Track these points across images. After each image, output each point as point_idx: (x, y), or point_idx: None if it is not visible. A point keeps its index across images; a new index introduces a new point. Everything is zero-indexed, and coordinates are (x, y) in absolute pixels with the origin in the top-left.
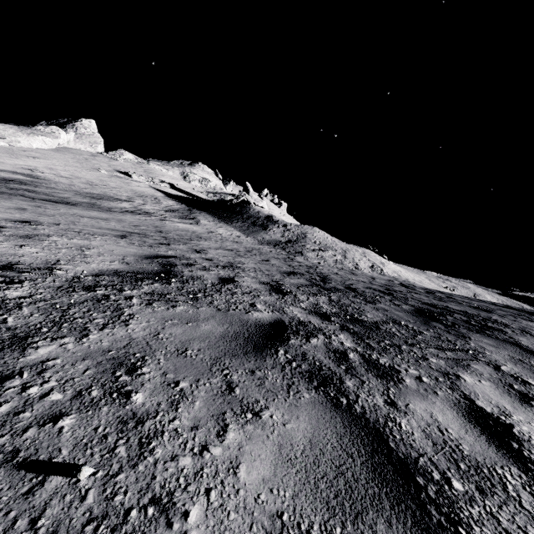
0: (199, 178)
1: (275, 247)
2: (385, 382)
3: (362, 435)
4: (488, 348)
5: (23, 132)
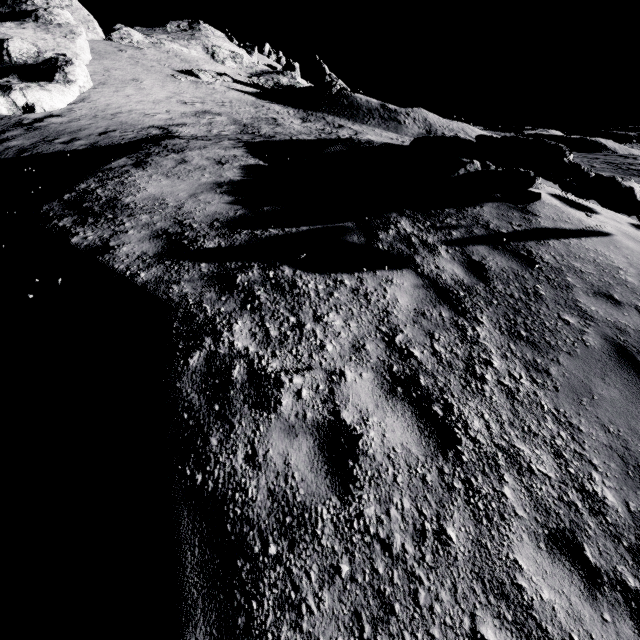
0: (229, 54)
1: None
2: None
3: None
4: None
5: (56, 34)
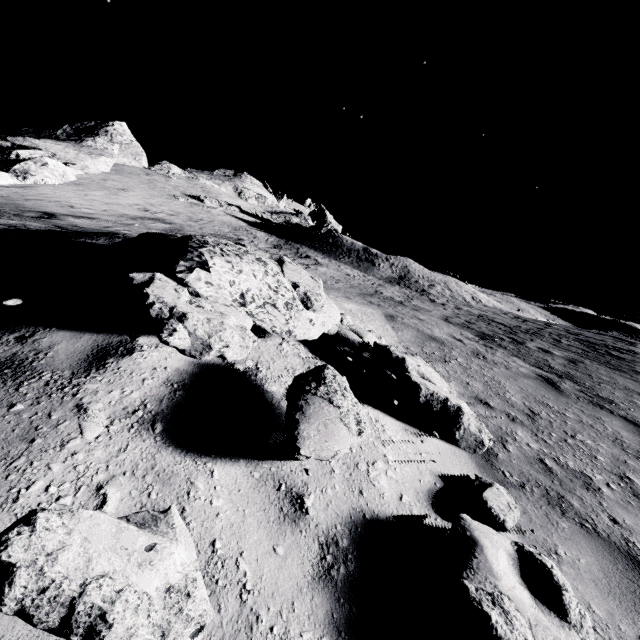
0: (255, 195)
1: (401, 286)
2: (623, 372)
3: (636, 381)
4: (633, 361)
5: (83, 152)
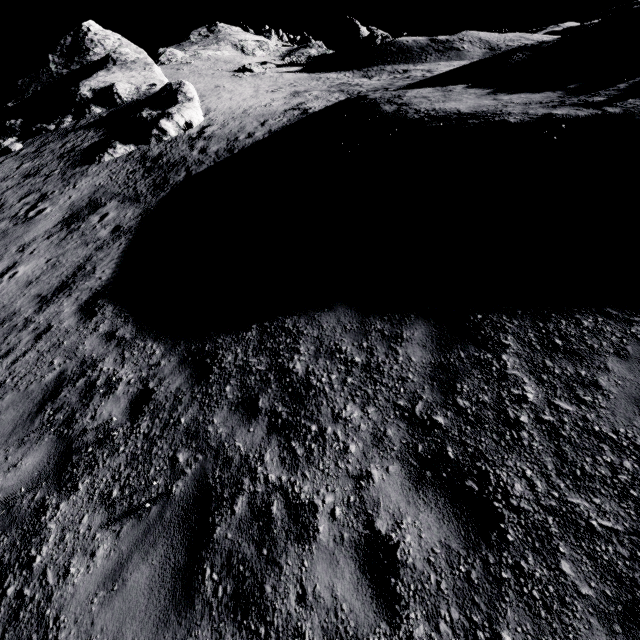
0: (256, 44)
1: None
2: None
3: None
4: None
5: (138, 70)
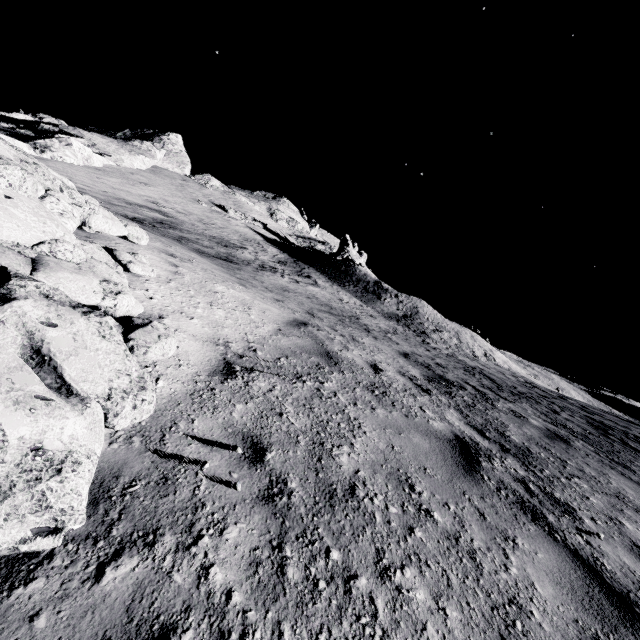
0: (287, 218)
1: (399, 323)
2: (630, 471)
3: None
4: None
5: (124, 148)
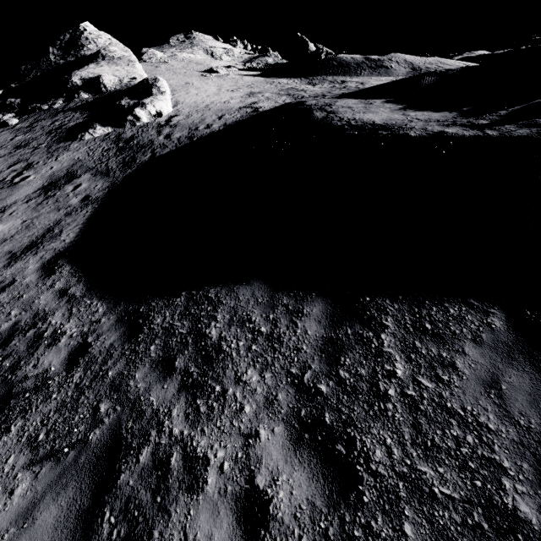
0: (223, 51)
1: None
2: None
3: None
4: None
5: (122, 65)
